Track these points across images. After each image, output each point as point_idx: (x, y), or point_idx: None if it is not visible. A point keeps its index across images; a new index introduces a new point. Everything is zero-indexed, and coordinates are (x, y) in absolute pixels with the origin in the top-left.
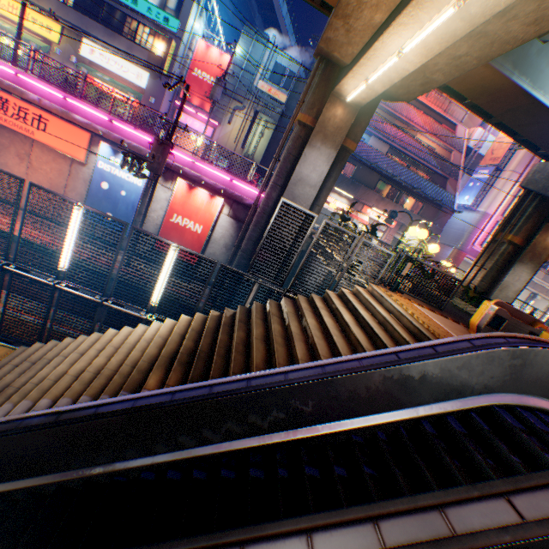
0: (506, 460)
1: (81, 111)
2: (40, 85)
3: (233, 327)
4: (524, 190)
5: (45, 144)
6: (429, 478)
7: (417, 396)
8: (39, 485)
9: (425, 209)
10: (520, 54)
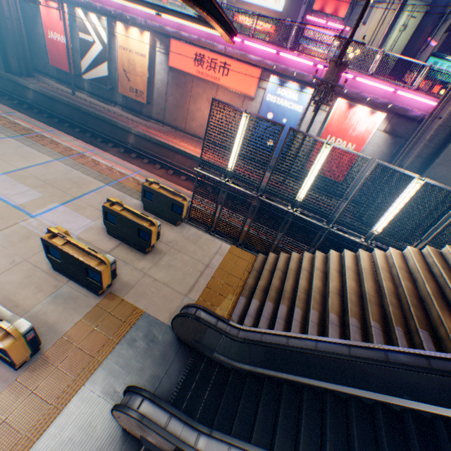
0: None
1: (253, 50)
2: None
3: None
4: None
5: (225, 87)
6: None
7: None
8: (395, 403)
9: None
10: None
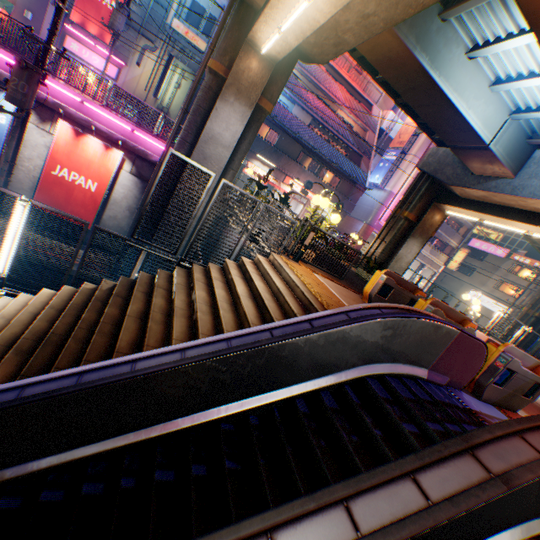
0: (369, 434)
1: None
2: None
3: (109, 302)
4: (420, 172)
5: None
6: (293, 465)
7: (291, 375)
8: None
9: (342, 185)
10: (423, 29)
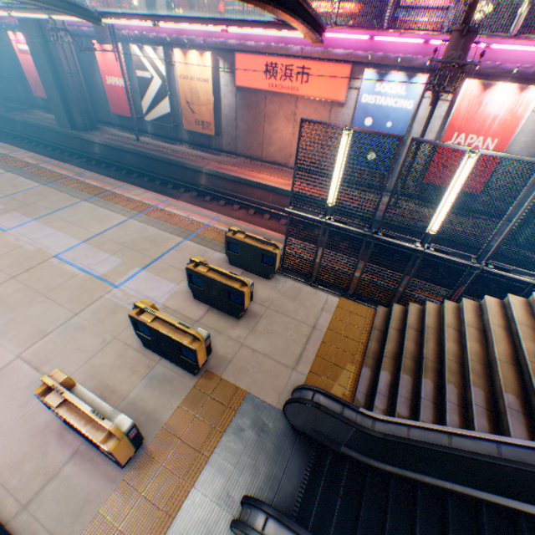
0: None
1: (337, 42)
2: (298, 32)
3: None
4: None
5: (306, 97)
6: None
7: None
8: None
9: None
10: None
